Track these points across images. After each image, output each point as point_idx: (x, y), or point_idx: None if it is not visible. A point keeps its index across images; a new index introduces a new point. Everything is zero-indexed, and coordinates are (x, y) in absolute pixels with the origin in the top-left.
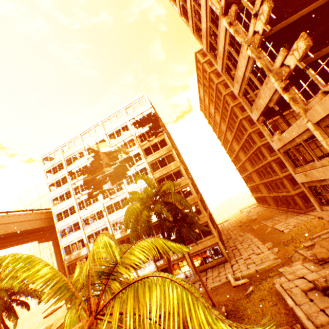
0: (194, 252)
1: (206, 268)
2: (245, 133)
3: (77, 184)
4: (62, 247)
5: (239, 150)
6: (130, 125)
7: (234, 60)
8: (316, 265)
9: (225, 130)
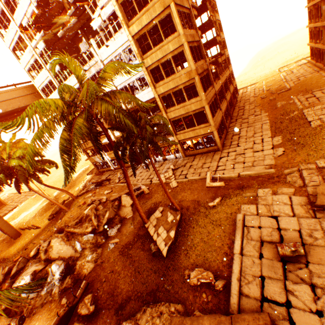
0: (184, 139)
1: (196, 154)
2: None
3: (39, 48)
4: None
5: None
6: None
7: None
8: (307, 208)
9: None
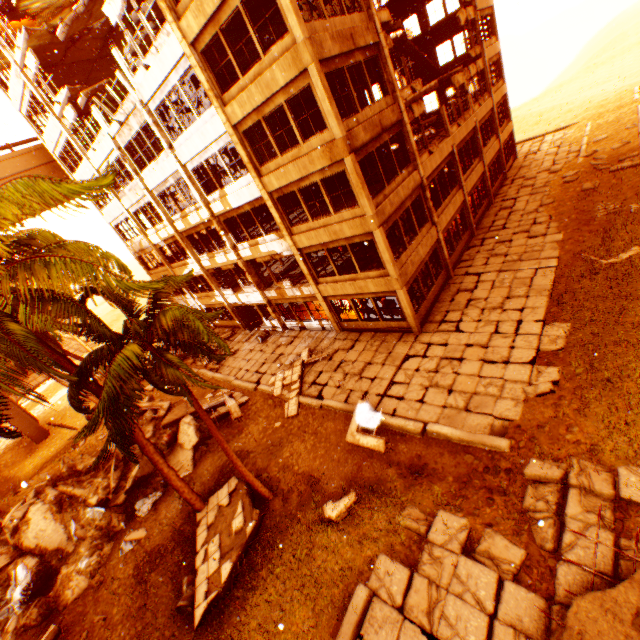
0: (336, 295)
1: (363, 329)
2: None
3: (30, 68)
4: (112, 226)
5: None
6: None
7: None
8: None
9: None
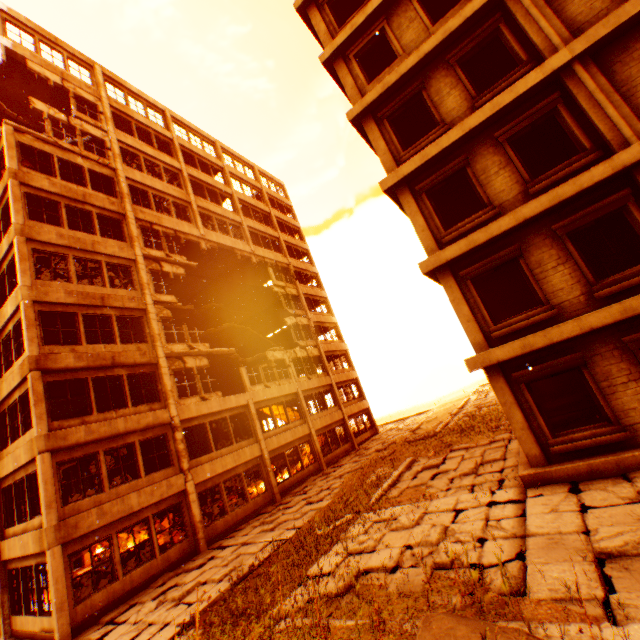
0: (14, 559)
1: (26, 633)
2: None
3: None
4: None
5: None
6: None
7: None
8: None
9: None
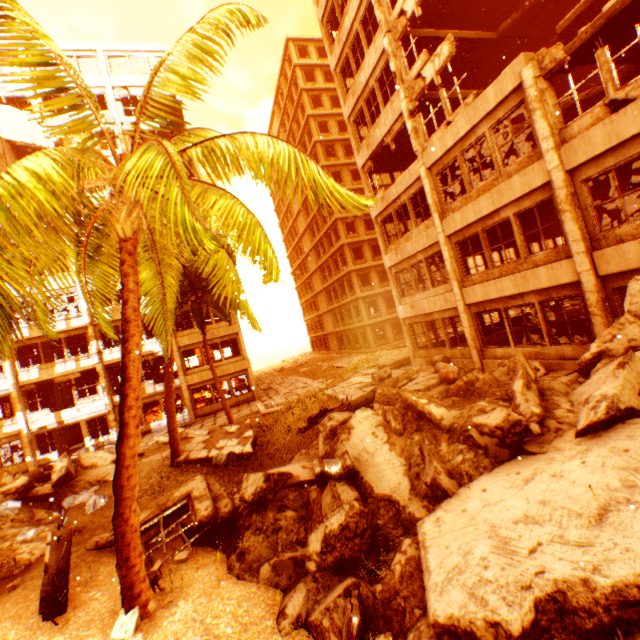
0: (200, 383)
1: (217, 410)
2: (330, 219)
3: None
4: None
5: (311, 252)
6: (113, 99)
7: (356, 64)
8: None
9: (298, 210)
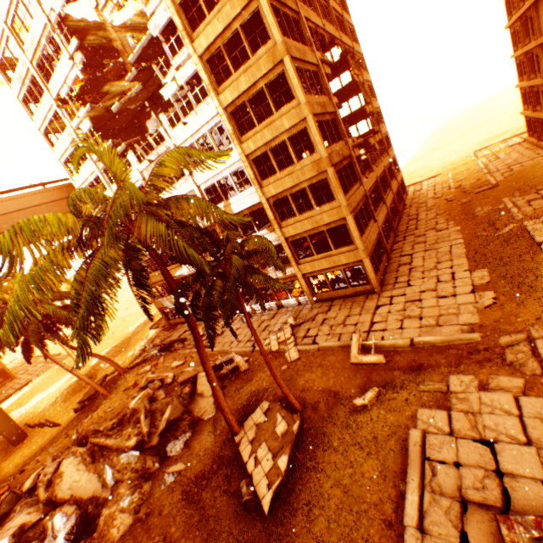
0: (313, 272)
1: (334, 298)
2: None
3: (83, 129)
4: None
5: None
6: None
7: None
8: None
9: None
